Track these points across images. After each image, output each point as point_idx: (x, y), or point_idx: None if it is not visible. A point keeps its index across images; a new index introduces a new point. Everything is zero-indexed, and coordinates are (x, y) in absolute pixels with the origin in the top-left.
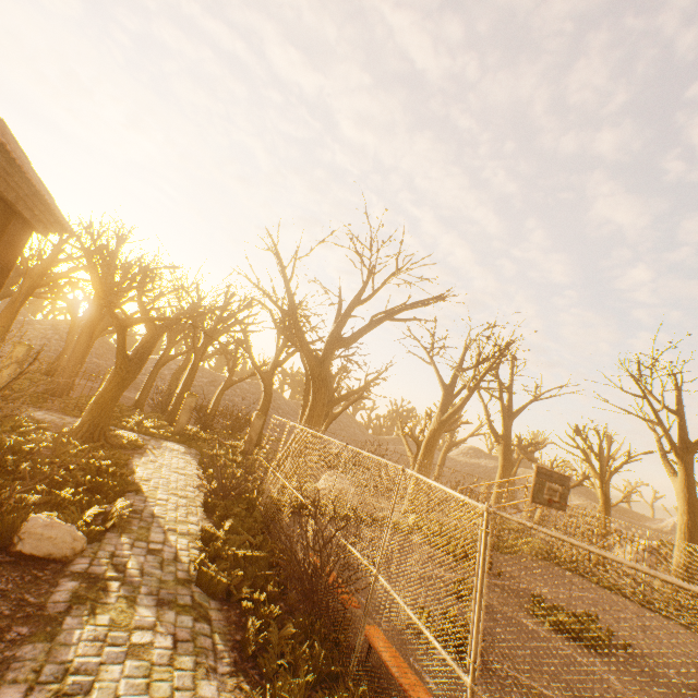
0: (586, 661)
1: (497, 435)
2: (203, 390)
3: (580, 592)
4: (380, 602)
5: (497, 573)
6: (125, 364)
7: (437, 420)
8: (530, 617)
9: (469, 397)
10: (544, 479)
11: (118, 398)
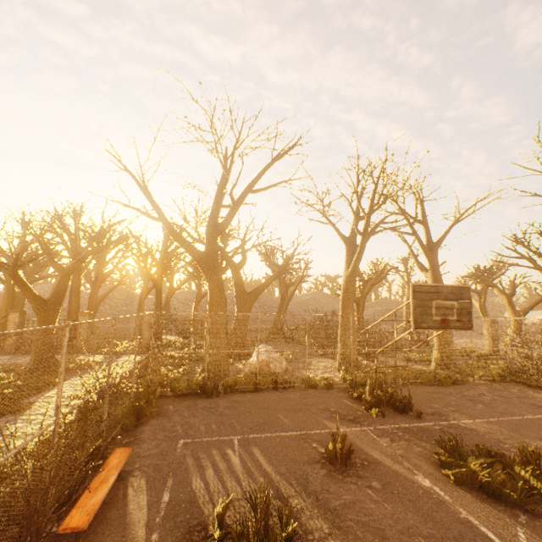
0: (498, 538)
1: (426, 271)
2: (174, 308)
3: (540, 414)
4: (190, 495)
5: (416, 414)
6: (40, 305)
7: (346, 273)
8: (433, 471)
9: (364, 240)
10: (428, 298)
11: (49, 333)
